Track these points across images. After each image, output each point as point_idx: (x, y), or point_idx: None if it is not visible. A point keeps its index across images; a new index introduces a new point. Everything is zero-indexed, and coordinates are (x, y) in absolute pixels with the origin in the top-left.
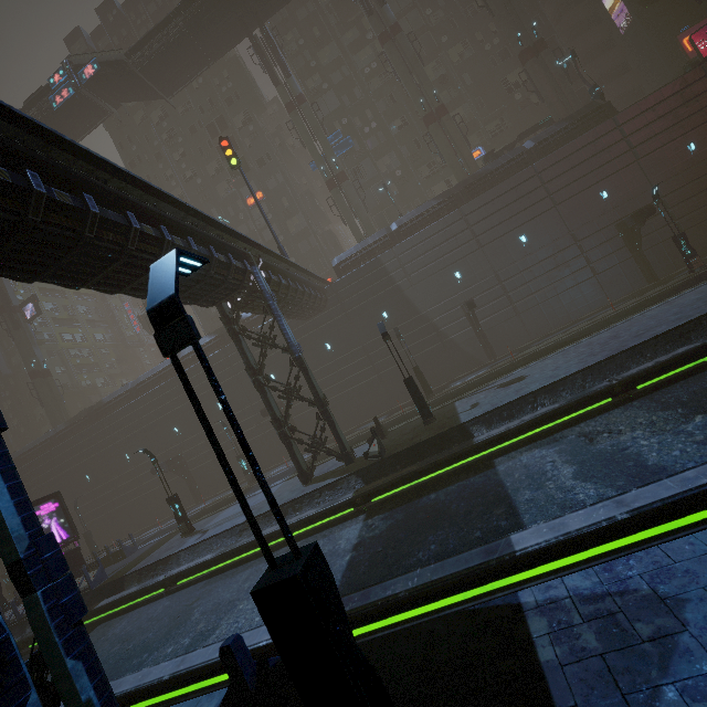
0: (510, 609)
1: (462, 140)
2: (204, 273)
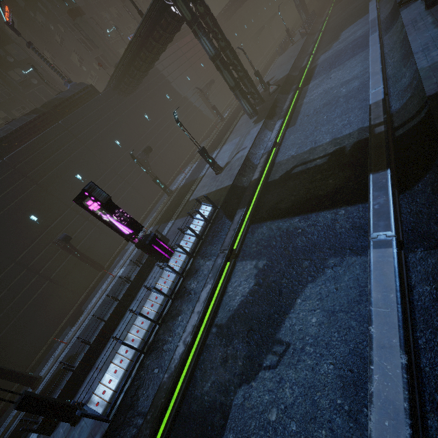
0: None
1: None
2: None
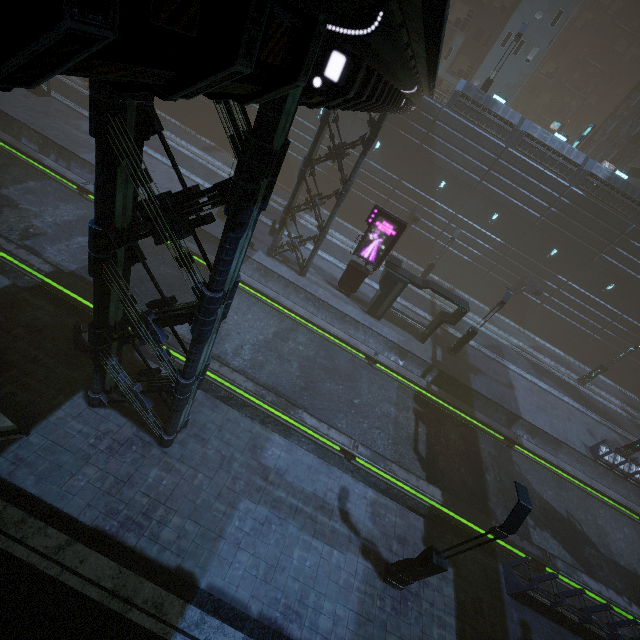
0: None
1: None
2: None
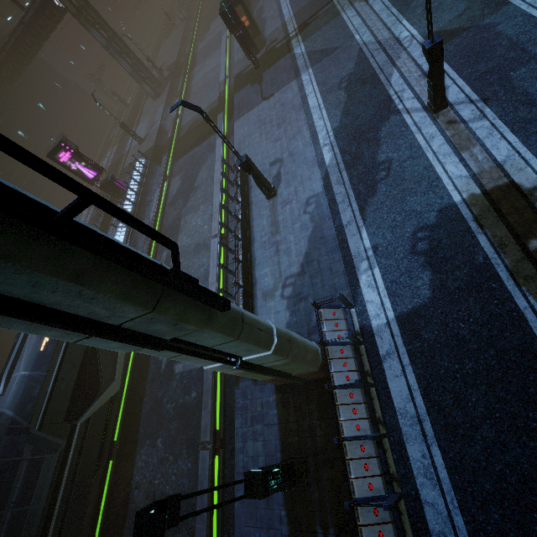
0: None
1: None
2: None
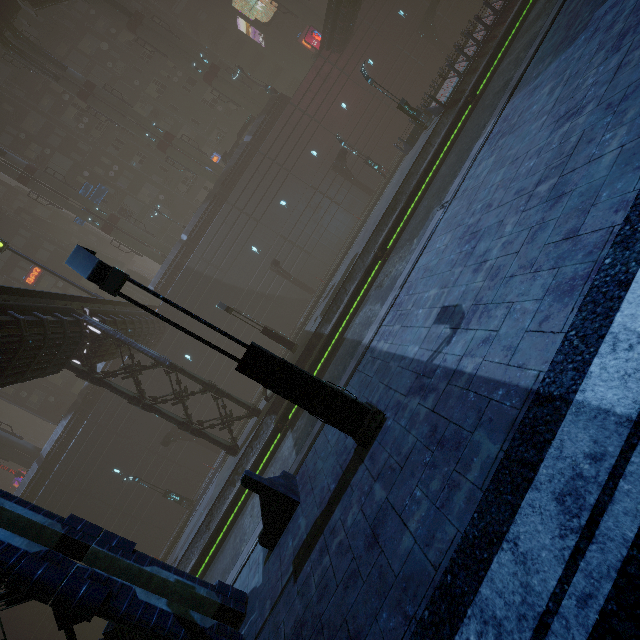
0: (370, 353)
1: (198, 153)
2: (42, 337)
